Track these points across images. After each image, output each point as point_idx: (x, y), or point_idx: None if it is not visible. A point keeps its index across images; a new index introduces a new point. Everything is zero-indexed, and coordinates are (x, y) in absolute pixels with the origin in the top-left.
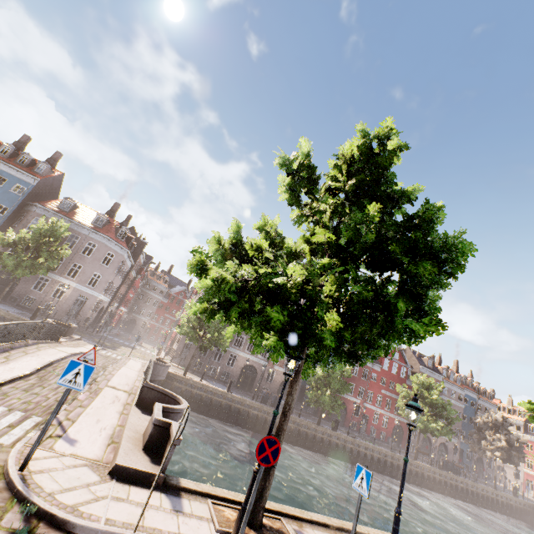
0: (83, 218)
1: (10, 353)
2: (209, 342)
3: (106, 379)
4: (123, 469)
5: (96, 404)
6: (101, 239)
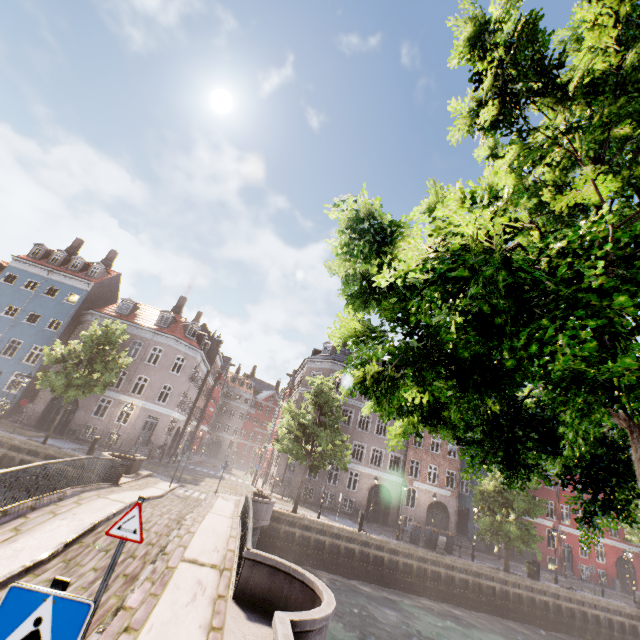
0: (145, 319)
1: (26, 518)
2: (320, 458)
3: (181, 544)
4: None
5: (160, 612)
6: (167, 341)
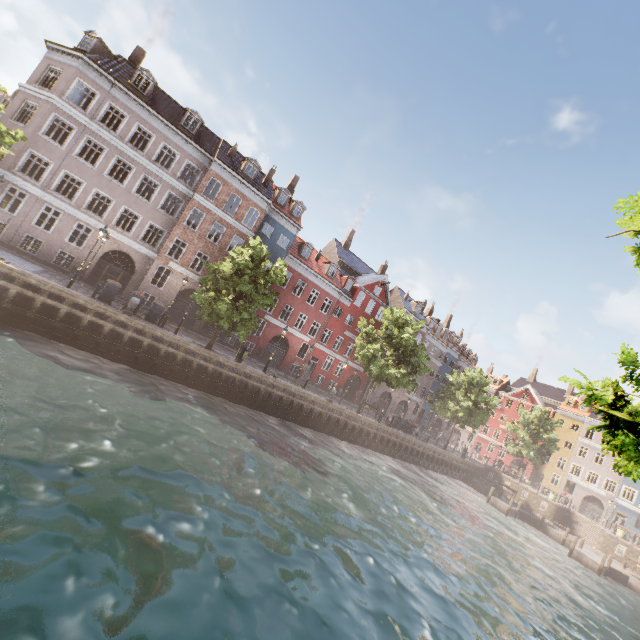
0: None
1: None
2: None
3: None
4: None
5: None
6: None
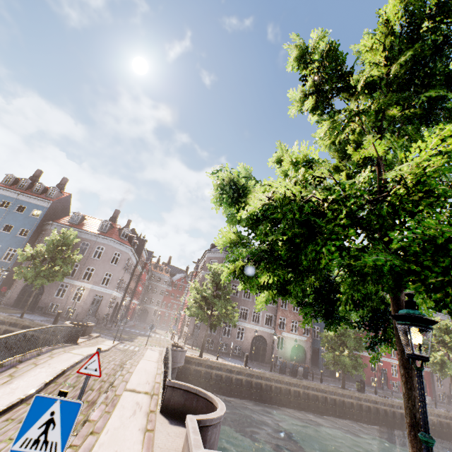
0: (91, 227)
1: (17, 368)
2: (217, 319)
3: (124, 380)
4: None
5: (113, 422)
6: (107, 241)
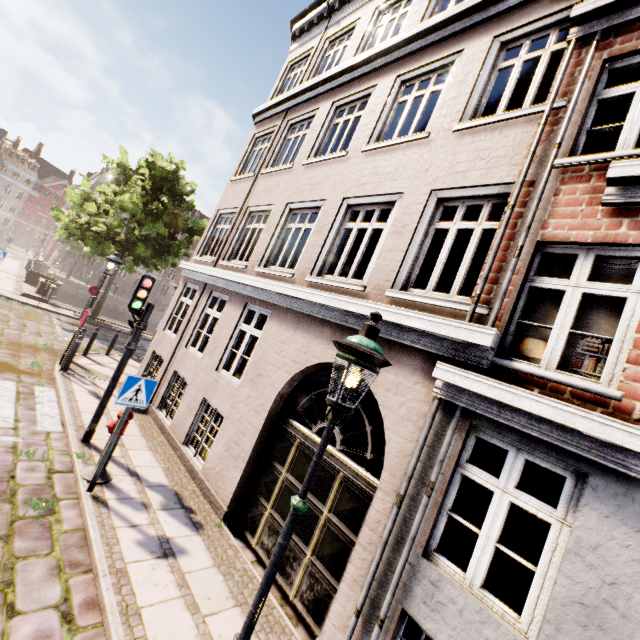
0: None
1: None
2: None
3: None
4: (29, 295)
5: None
6: None
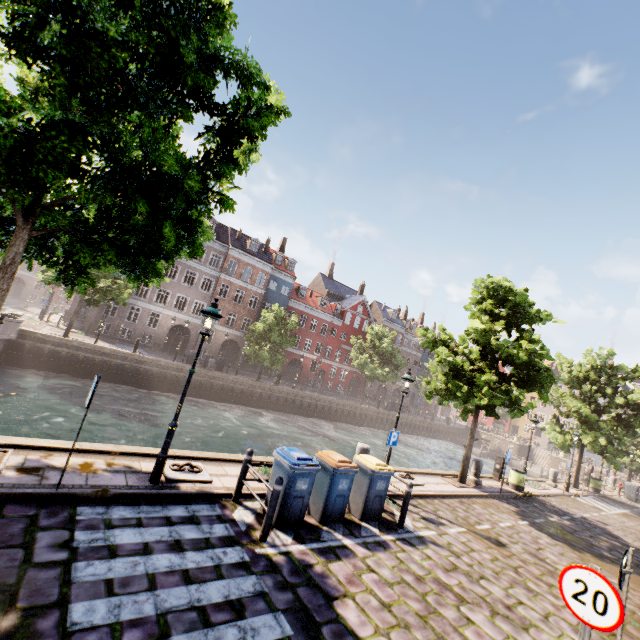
0: None
1: None
2: (101, 295)
3: None
4: None
5: None
6: None
